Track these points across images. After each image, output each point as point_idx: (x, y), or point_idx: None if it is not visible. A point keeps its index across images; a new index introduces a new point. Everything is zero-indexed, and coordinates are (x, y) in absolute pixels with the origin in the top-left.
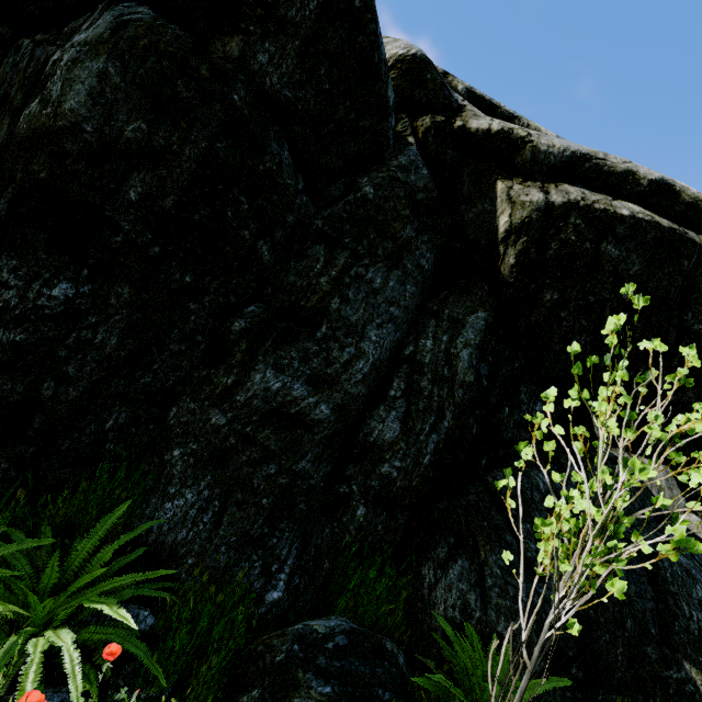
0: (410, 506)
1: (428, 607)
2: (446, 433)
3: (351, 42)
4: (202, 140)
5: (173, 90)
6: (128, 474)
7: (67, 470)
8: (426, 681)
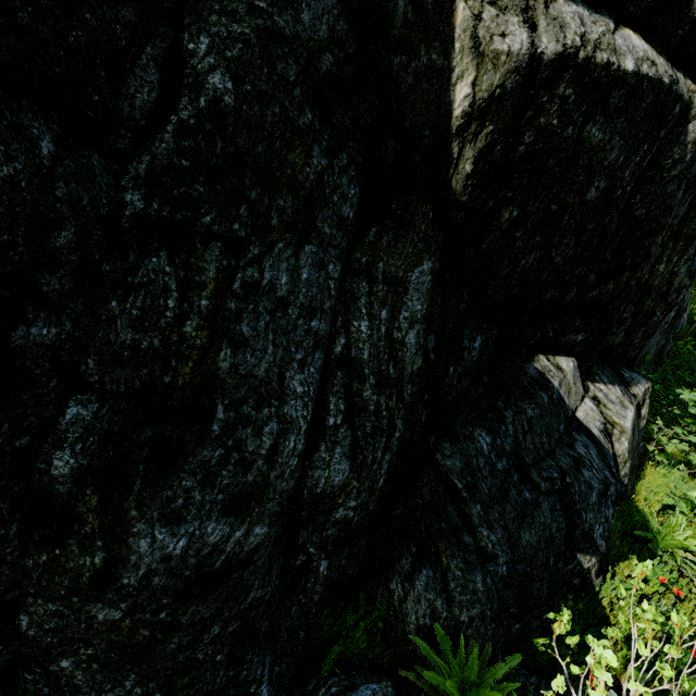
0: (369, 526)
1: (400, 616)
2: (398, 443)
3: None
4: None
5: None
6: None
7: None
8: None
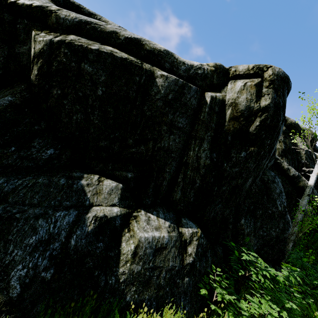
0: None
1: None
2: None
3: None
4: None
5: None
6: None
7: None
8: None
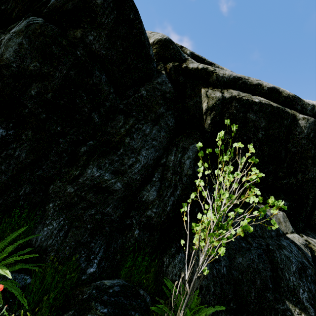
0: (161, 230)
1: (165, 275)
2: (178, 197)
3: (130, 31)
4: (64, 70)
5: (51, 50)
6: (29, 215)
7: (0, 213)
8: (157, 308)
